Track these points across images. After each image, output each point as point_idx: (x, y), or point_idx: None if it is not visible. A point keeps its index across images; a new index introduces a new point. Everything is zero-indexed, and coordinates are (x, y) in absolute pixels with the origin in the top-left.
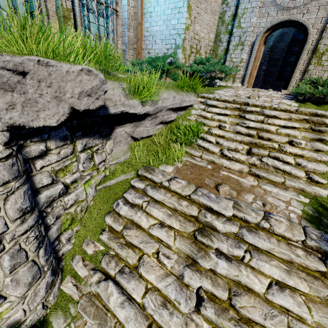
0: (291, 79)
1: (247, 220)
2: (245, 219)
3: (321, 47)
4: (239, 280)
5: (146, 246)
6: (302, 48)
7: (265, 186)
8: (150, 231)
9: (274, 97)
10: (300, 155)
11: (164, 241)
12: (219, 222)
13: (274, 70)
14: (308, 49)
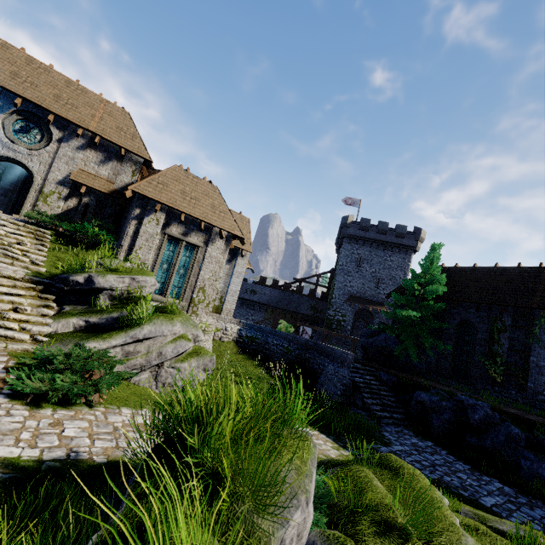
0: (23, 208)
1: None
2: None
3: (46, 191)
4: None
5: None
6: (31, 186)
7: None
8: None
9: (4, 215)
10: (27, 250)
11: None
12: None
13: (8, 201)
14: (36, 189)
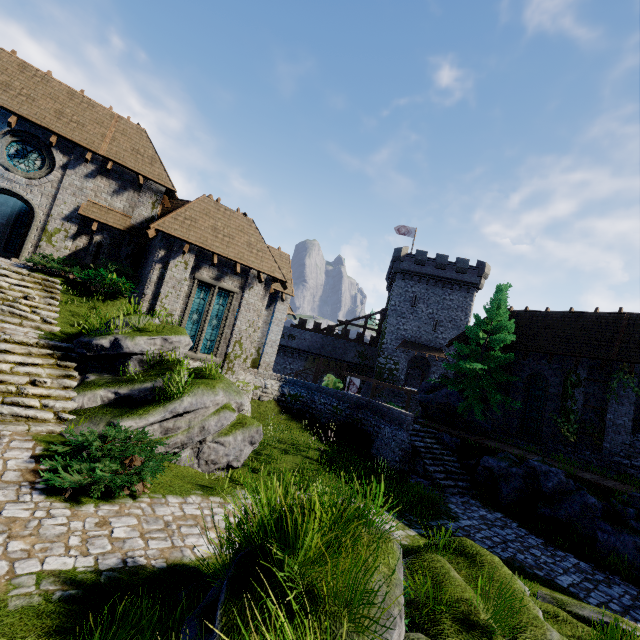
0: (23, 249)
1: None
2: None
3: (50, 229)
4: None
5: None
6: (31, 223)
7: (3, 324)
8: None
9: (3, 261)
10: (36, 306)
11: None
12: None
13: None
14: (37, 226)
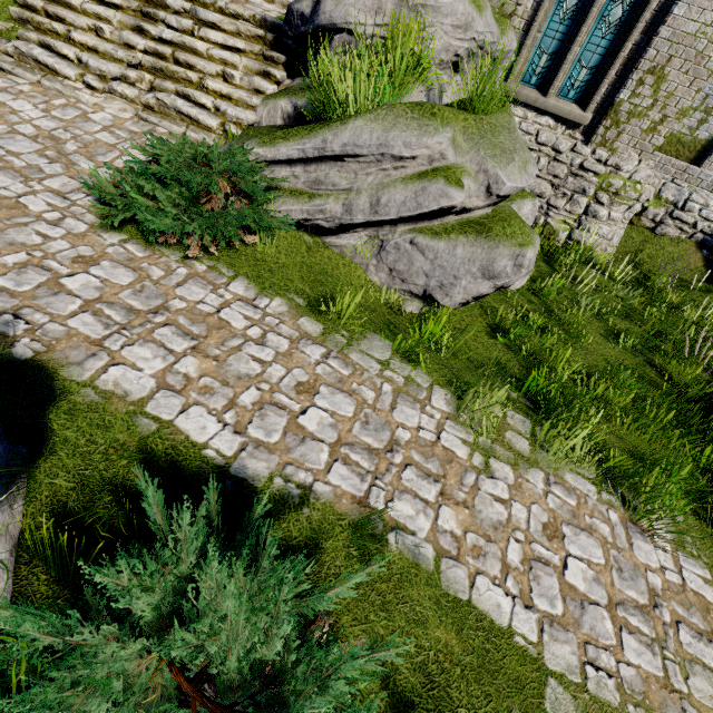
0: None
1: (204, 0)
2: None
3: None
4: (184, 41)
5: (79, 17)
6: None
7: None
8: (84, 5)
9: None
10: None
11: (103, 16)
12: None
13: None
14: None
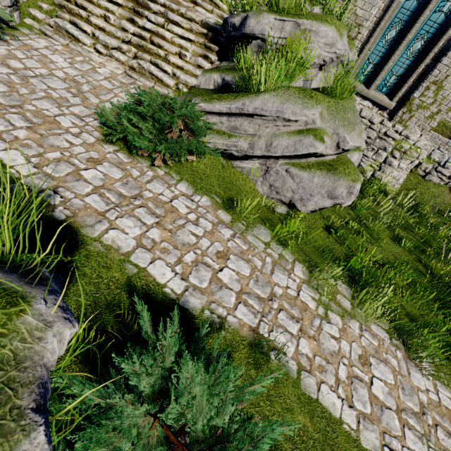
0: None
1: (172, 7)
2: (171, 6)
3: None
4: (158, 30)
5: (95, 8)
6: None
7: (198, 8)
8: (99, 1)
9: None
10: None
11: (110, 10)
12: (153, 4)
13: None
14: None
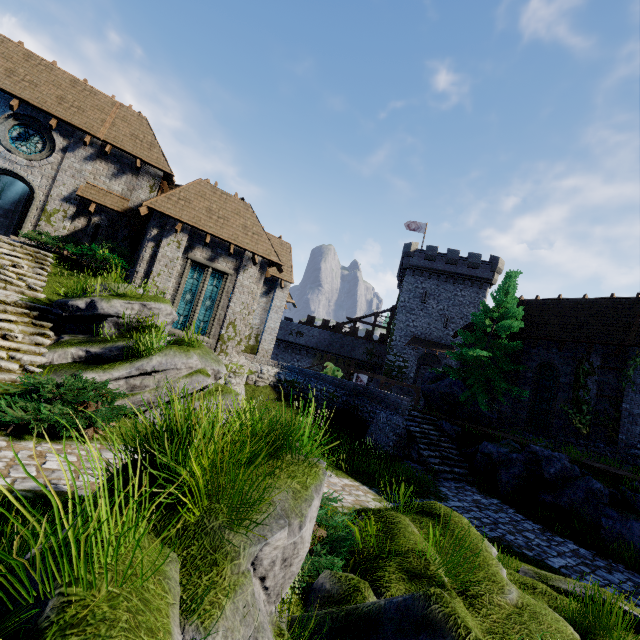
0: (23, 228)
1: None
2: None
3: (49, 209)
4: None
5: None
6: (31, 203)
7: None
8: None
9: None
10: (23, 274)
11: None
12: None
13: (8, 223)
14: (37, 207)
